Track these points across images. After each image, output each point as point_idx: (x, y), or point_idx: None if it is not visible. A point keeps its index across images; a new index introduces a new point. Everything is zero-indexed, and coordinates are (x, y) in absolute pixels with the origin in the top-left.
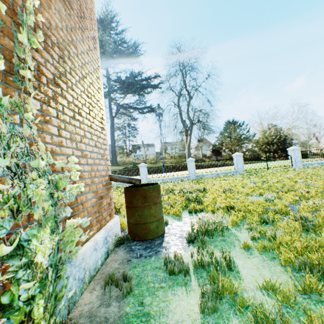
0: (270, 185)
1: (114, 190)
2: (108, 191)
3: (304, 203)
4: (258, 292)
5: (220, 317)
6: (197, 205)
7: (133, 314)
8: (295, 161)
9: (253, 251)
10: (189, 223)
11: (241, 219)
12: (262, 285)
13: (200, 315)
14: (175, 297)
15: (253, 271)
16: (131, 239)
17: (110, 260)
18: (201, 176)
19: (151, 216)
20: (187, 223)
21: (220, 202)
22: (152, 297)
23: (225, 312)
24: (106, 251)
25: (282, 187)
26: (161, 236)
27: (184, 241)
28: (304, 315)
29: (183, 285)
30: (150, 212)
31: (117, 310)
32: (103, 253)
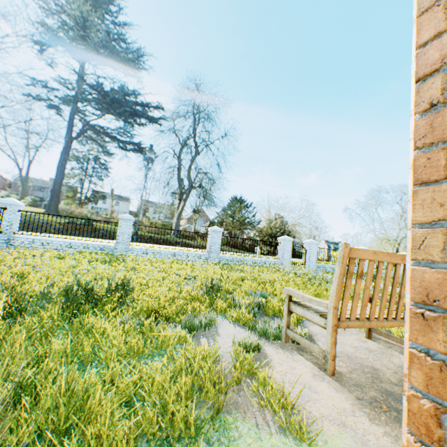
0: None
1: None
2: None
3: None
4: None
5: None
6: None
7: None
8: None
9: None
10: None
11: None
12: None
13: None
14: None
15: None
16: None
17: None
18: None
19: None
20: None
21: None
22: None
23: None
24: None
25: None
26: None
27: None
28: None
29: None
30: None
31: None
32: None
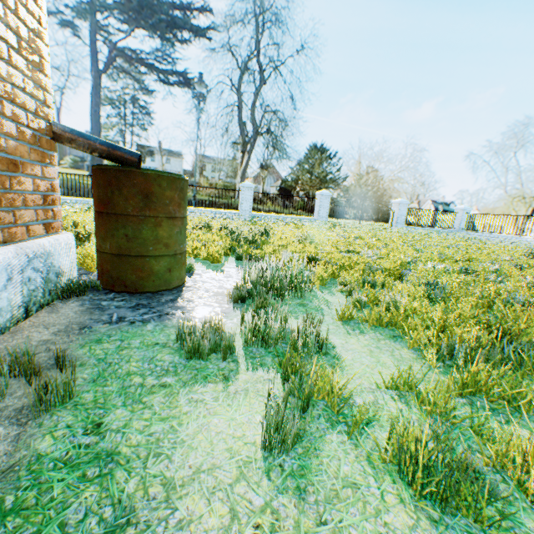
0: (366, 243)
1: (86, 212)
2: (43, 161)
3: (420, 268)
4: (382, 394)
5: (310, 453)
6: (255, 250)
7: (60, 458)
8: (397, 222)
9: (358, 325)
10: (235, 276)
11: (329, 279)
12: (387, 382)
13: (261, 451)
14: (198, 410)
15: (364, 357)
16: (105, 288)
17: (31, 326)
18: (259, 219)
19: (159, 244)
20: (232, 275)
21: (294, 252)
22: (133, 411)
23: (319, 439)
24: (20, 303)
25: (385, 247)
26: (176, 289)
27: (225, 301)
28: (475, 436)
29: (218, 381)
30: (157, 235)
31: (6, 451)
32: (4, 305)
